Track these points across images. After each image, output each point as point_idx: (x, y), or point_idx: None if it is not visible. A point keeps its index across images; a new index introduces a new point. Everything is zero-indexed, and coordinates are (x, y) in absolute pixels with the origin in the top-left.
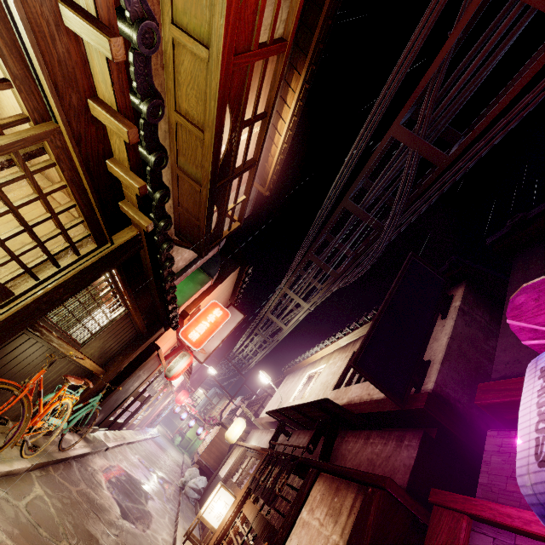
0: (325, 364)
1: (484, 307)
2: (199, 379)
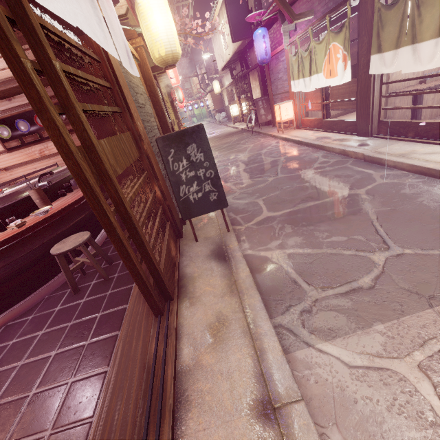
0: (223, 19)
1: None
2: None
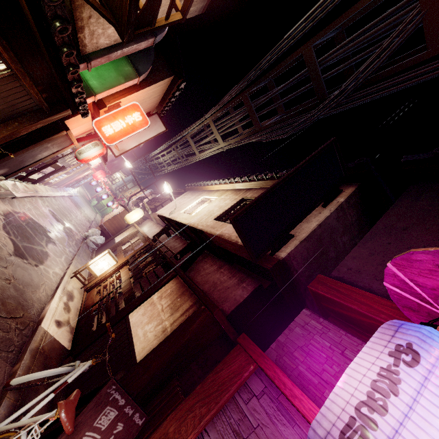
0: (218, 196)
1: (358, 210)
2: (117, 166)
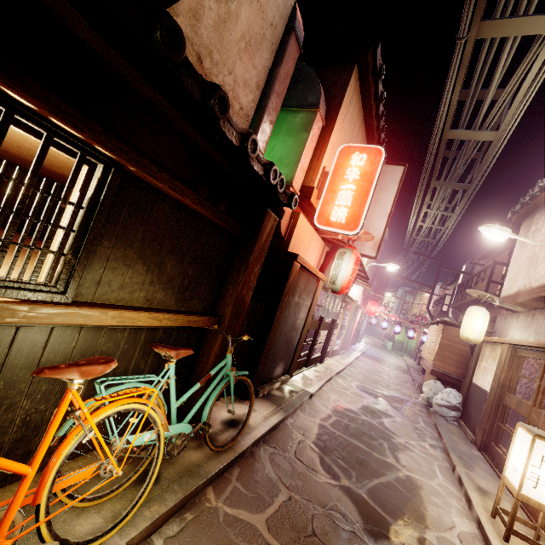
0: None
1: None
2: (381, 284)
